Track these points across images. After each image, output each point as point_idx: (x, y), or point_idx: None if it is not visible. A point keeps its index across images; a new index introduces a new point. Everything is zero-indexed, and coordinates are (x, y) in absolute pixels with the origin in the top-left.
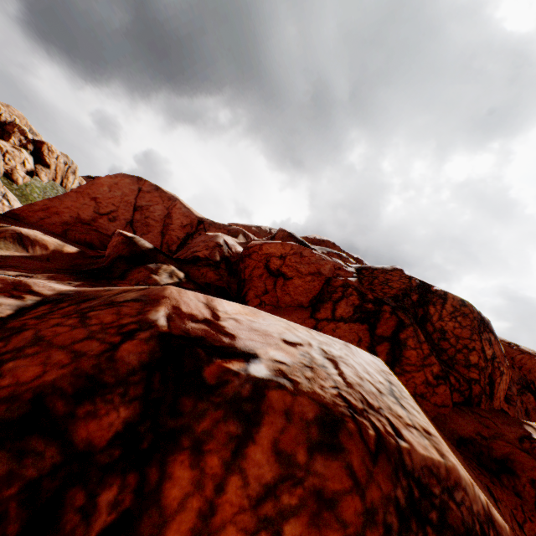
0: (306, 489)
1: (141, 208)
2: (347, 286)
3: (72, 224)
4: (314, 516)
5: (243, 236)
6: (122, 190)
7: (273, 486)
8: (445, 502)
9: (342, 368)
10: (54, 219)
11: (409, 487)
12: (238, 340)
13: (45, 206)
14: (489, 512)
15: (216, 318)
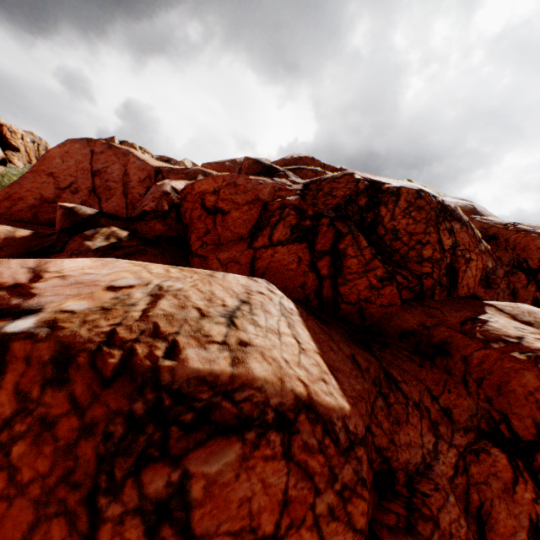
0: (35, 418)
1: (99, 173)
2: (284, 207)
3: (39, 207)
4: (37, 437)
5: (203, 176)
6: (75, 158)
7: (11, 419)
8: (216, 404)
9: (161, 302)
10: (21, 206)
11: (158, 399)
12: (34, 299)
13: (7, 195)
14: (310, 401)
15: (34, 281)
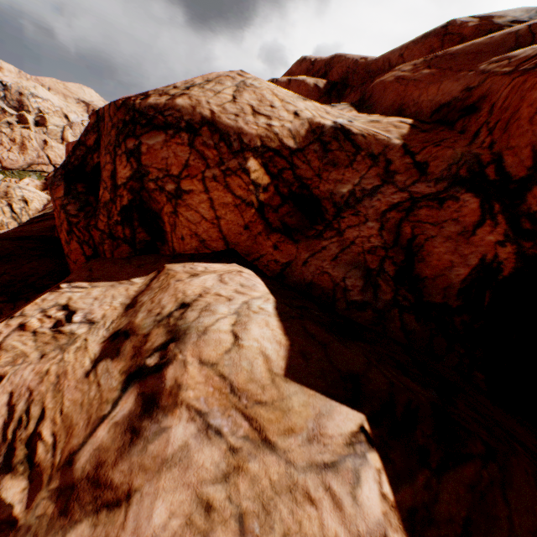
0: None
1: None
2: None
3: None
4: None
5: None
6: None
7: None
8: None
9: None
10: None
11: None
12: None
13: None
14: None
15: None
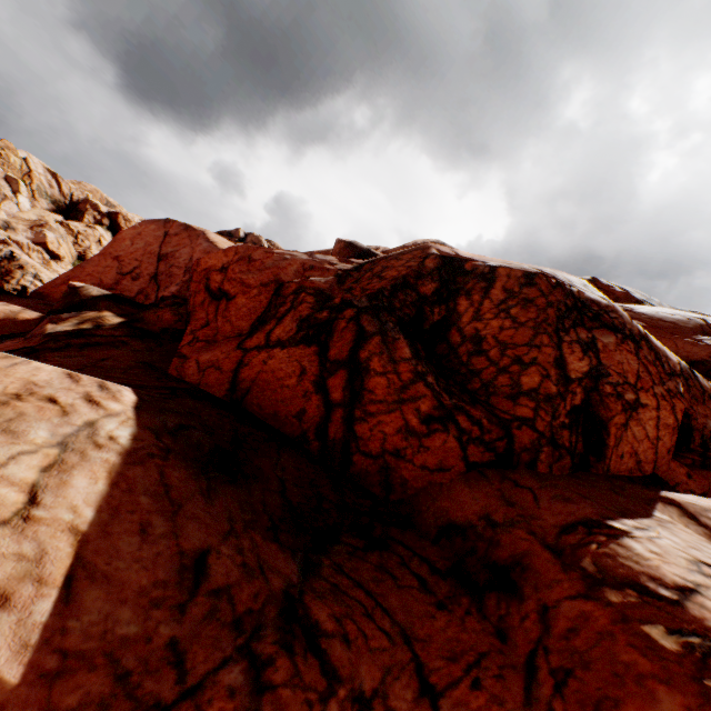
0: None
1: (166, 257)
2: (301, 291)
3: None
4: None
5: None
6: (146, 240)
7: None
8: None
9: None
10: None
11: None
12: None
13: (67, 278)
14: None
15: None
